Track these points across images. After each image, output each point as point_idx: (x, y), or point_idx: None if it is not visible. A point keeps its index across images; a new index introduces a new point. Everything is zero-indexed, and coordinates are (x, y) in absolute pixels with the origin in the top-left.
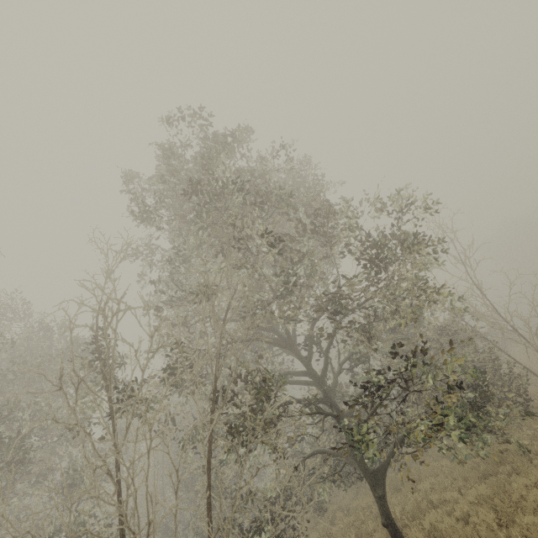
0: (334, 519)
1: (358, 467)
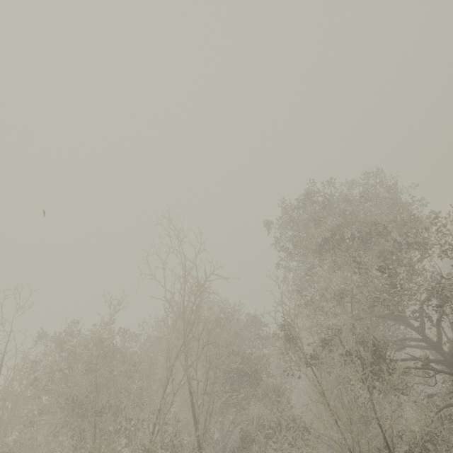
0: None
1: None
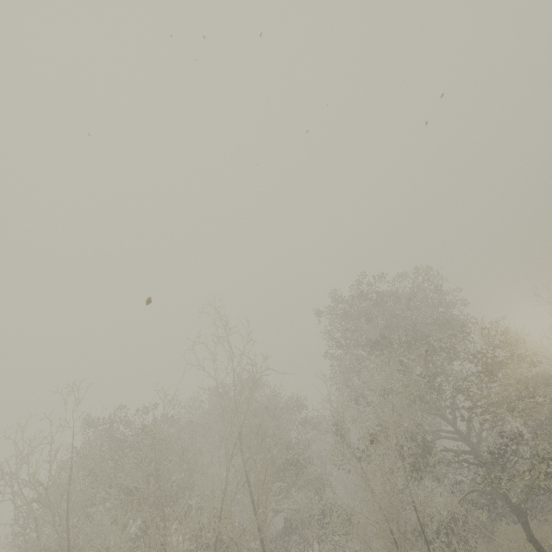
0: (502, 545)
1: (504, 501)
